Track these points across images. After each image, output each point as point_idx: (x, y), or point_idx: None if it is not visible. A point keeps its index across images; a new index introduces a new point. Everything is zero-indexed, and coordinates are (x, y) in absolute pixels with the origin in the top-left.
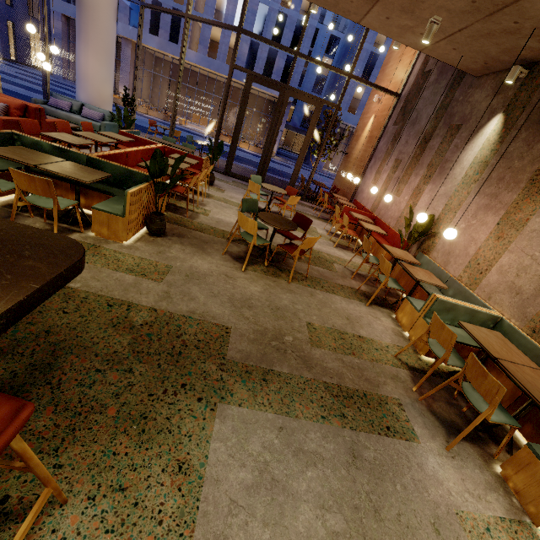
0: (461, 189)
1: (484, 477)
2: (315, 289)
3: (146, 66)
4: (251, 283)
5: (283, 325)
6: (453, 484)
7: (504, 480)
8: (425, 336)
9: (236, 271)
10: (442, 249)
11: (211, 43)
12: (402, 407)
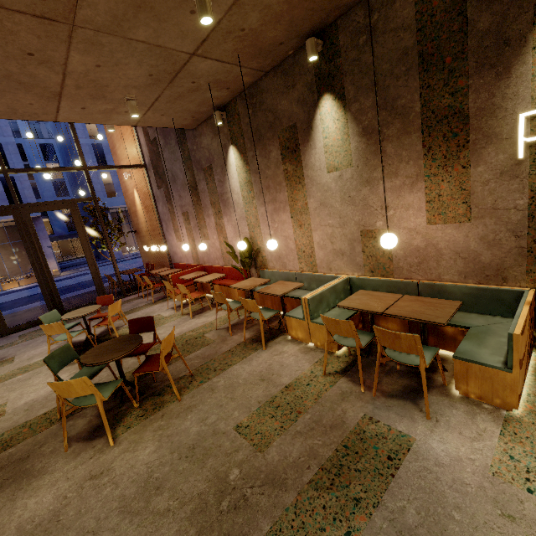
0: (249, 208)
1: (461, 410)
2: (210, 380)
3: None
4: (137, 450)
5: (215, 463)
6: (463, 447)
7: (467, 396)
8: (325, 335)
9: (103, 454)
10: (273, 257)
11: None
12: (375, 419)
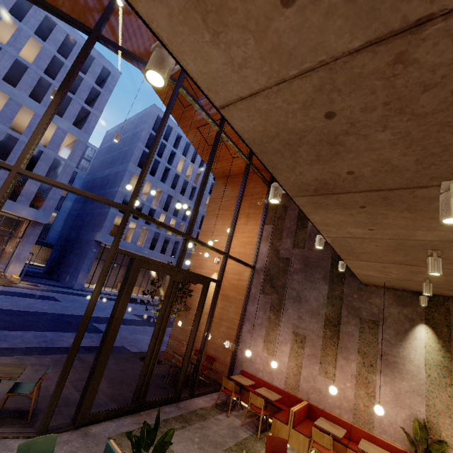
0: (436, 390)
1: None
2: None
3: None
4: None
5: None
6: None
7: None
8: None
9: None
10: None
11: None
12: None
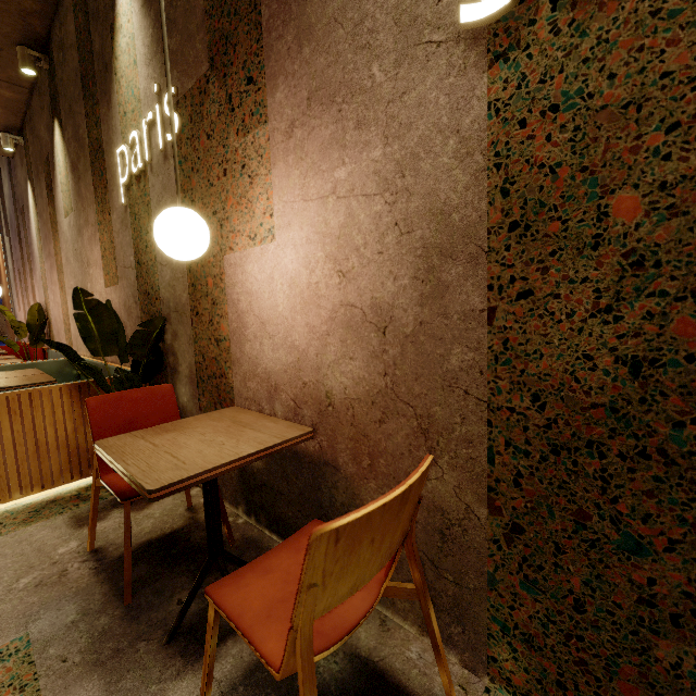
0: (42, 264)
1: None
2: None
3: None
4: None
5: None
6: None
7: None
8: None
9: None
10: (56, 332)
11: None
12: None
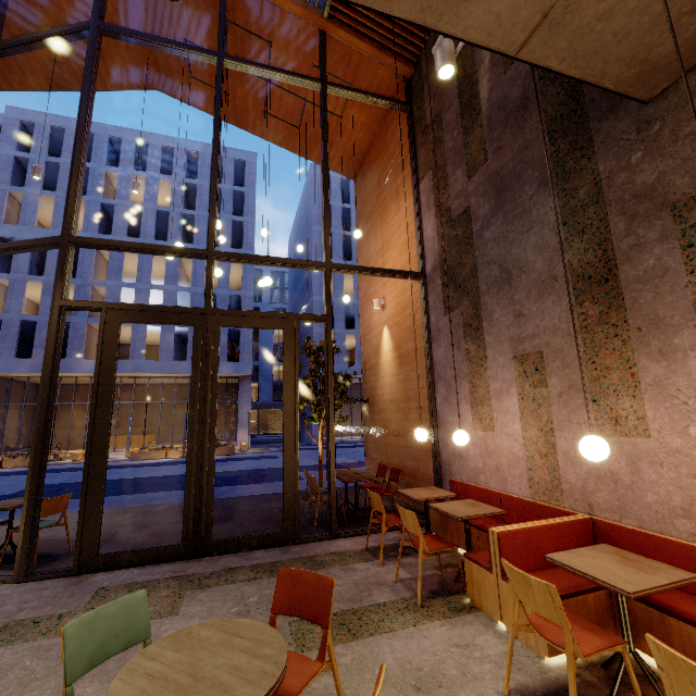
0: None
1: None
2: None
3: (17, 400)
4: None
5: None
6: None
7: None
8: None
9: None
10: None
11: (124, 347)
12: None
